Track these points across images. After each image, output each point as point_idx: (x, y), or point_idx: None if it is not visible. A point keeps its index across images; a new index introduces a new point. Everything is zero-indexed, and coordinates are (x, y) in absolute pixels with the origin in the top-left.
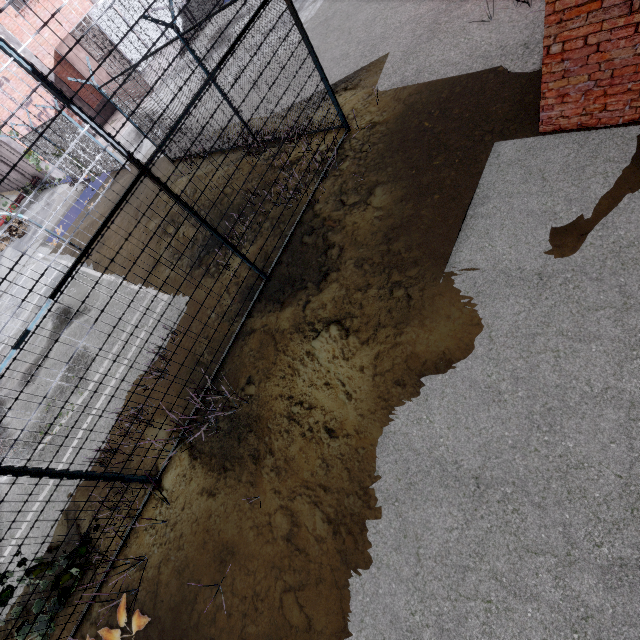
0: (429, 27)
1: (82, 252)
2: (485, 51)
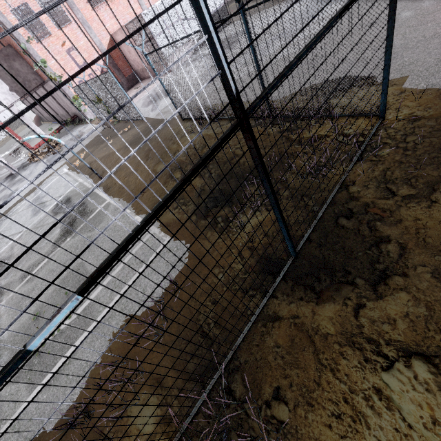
0: None
1: (143, 222)
2: None
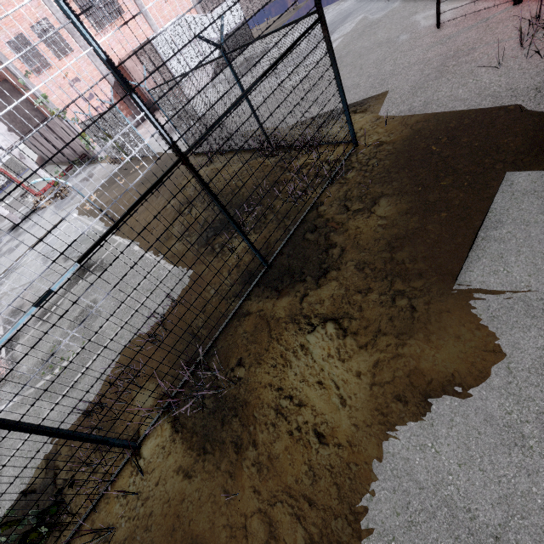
0: (437, 68)
1: (114, 224)
2: (494, 91)
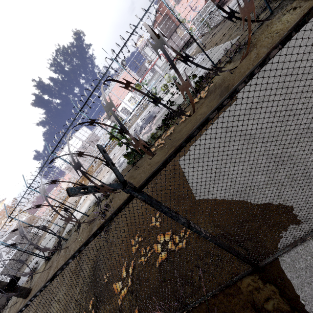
0: None
1: None
2: None
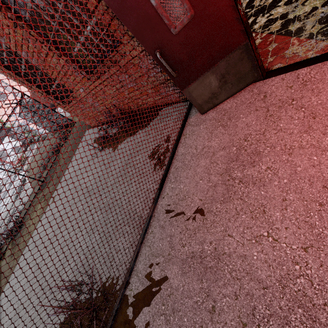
0: None
1: None
2: None
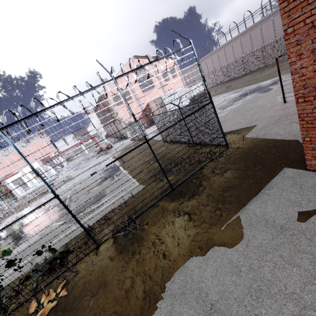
0: (276, 120)
1: (120, 157)
2: (295, 133)
